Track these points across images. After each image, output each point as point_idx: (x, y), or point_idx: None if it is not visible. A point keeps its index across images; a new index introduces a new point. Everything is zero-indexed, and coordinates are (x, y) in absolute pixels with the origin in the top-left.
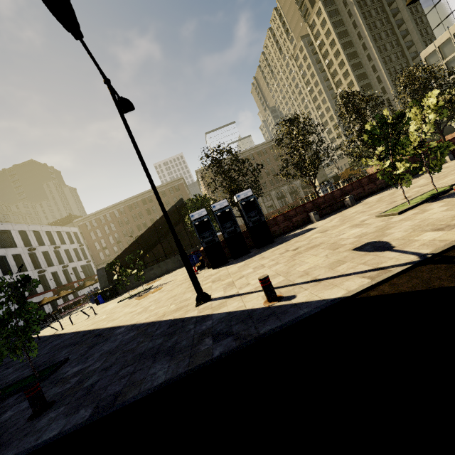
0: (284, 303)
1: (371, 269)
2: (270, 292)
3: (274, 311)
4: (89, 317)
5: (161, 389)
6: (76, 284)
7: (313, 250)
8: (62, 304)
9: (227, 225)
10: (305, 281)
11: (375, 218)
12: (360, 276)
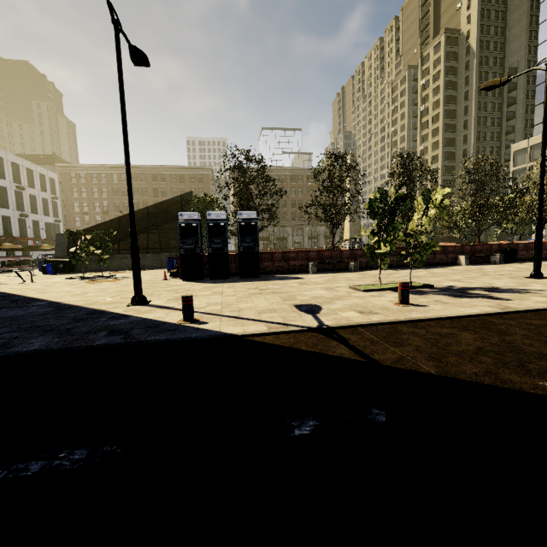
0: (192, 325)
1: (281, 322)
2: (187, 312)
3: (178, 328)
4: (23, 282)
5: (25, 355)
6: (31, 241)
7: (272, 295)
8: None
9: (215, 240)
10: (230, 315)
11: (347, 288)
12: (266, 325)
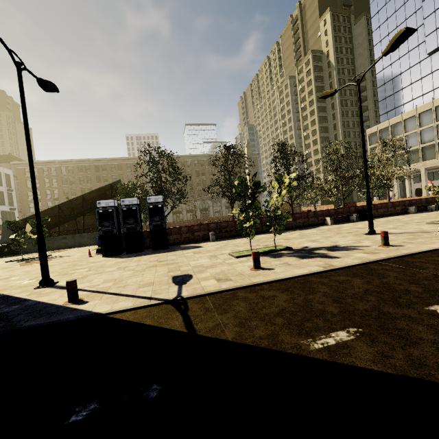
0: (72, 306)
1: (148, 296)
2: (71, 294)
3: (59, 310)
4: None
5: None
6: None
7: (163, 267)
8: None
9: (129, 221)
10: (113, 292)
11: (227, 255)
12: (134, 300)
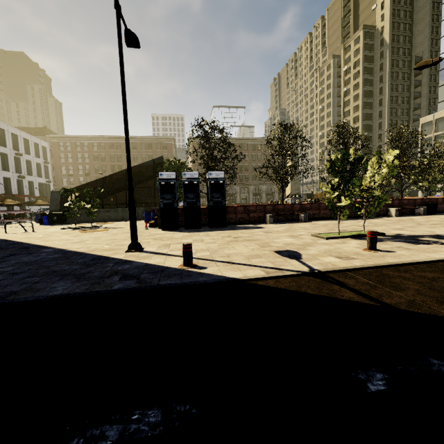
0: (193, 270)
1: (273, 267)
2: (188, 258)
3: (183, 273)
4: (25, 232)
5: (52, 299)
6: (27, 198)
7: (247, 242)
8: (3, 211)
9: (190, 196)
10: (222, 260)
11: (310, 236)
12: (261, 269)
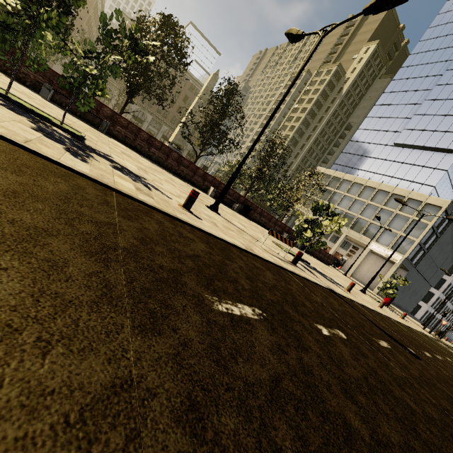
0: None
1: None
2: None
3: None
4: None
5: None
6: None
7: None
8: None
9: None
10: None
11: None
12: None
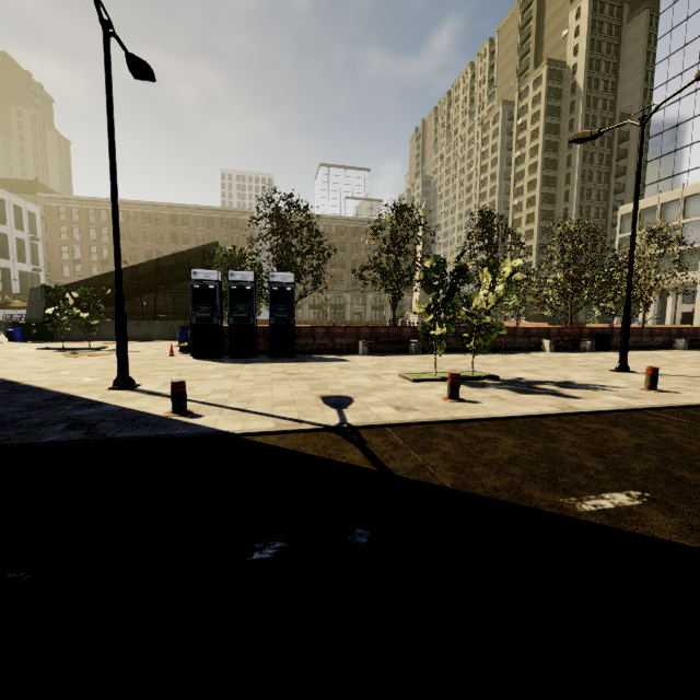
0: (181, 419)
1: (295, 418)
2: (177, 401)
3: (162, 422)
4: None
5: None
6: None
7: (299, 382)
8: None
9: (239, 308)
10: (235, 407)
11: (396, 376)
12: (275, 421)
